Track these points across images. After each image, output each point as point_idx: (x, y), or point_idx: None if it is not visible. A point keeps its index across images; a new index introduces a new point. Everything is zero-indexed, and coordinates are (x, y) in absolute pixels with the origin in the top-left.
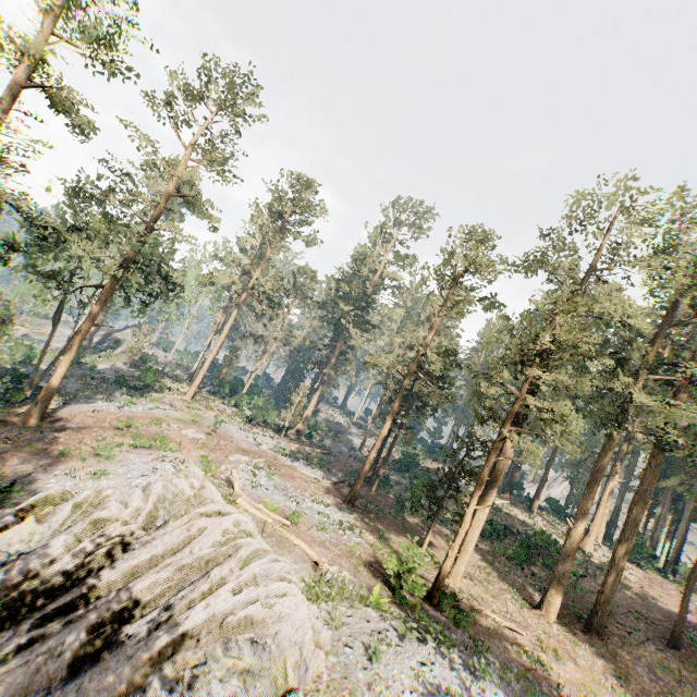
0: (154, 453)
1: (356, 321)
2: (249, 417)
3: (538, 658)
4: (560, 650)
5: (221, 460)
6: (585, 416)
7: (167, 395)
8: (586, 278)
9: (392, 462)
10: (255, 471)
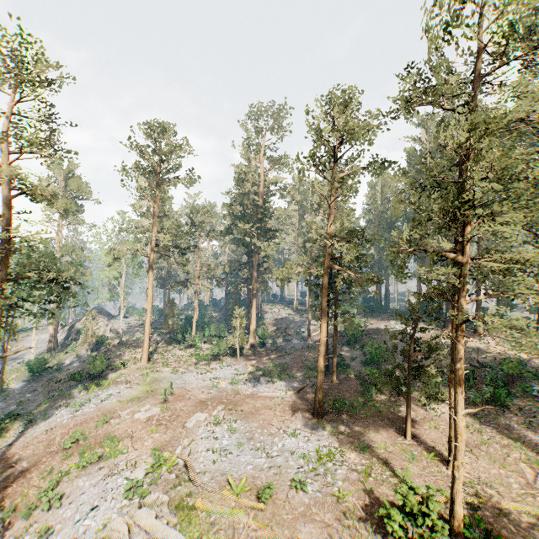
0: (104, 465)
1: (260, 233)
2: (203, 356)
3: None
4: None
5: (178, 434)
6: (528, 242)
7: (123, 371)
8: (474, 91)
9: (339, 337)
10: (215, 428)
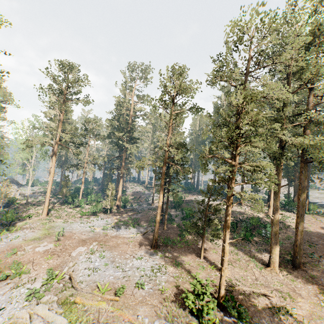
0: (11, 281)
1: (128, 139)
2: (86, 213)
3: (287, 310)
4: (290, 292)
5: (66, 260)
6: (264, 158)
7: (28, 221)
8: (246, 78)
9: (170, 204)
10: (91, 256)
